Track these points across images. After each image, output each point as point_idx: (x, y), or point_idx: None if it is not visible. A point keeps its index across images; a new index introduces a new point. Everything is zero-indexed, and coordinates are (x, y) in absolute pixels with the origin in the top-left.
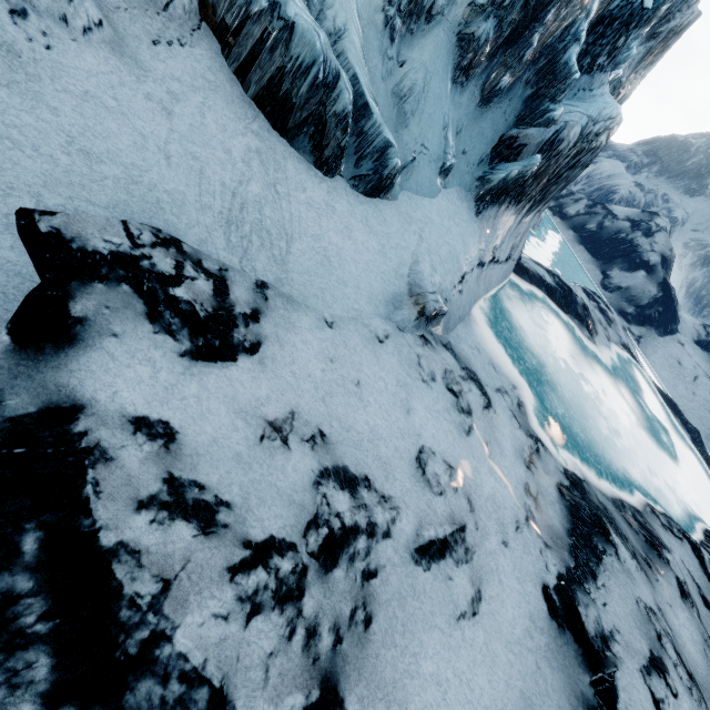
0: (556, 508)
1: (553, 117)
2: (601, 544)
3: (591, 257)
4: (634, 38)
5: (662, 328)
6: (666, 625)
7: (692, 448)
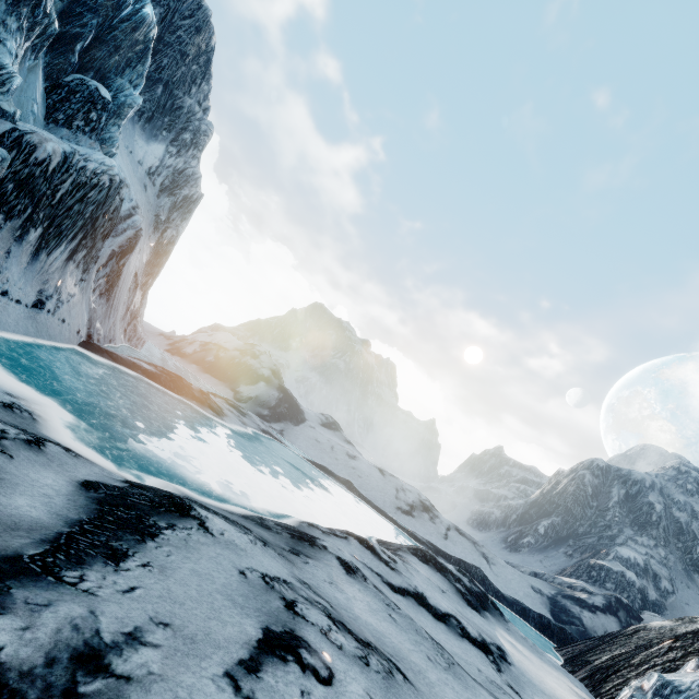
0: (55, 501)
1: None
2: (167, 520)
3: (219, 381)
4: (111, 124)
5: (295, 420)
6: (315, 596)
7: (351, 494)
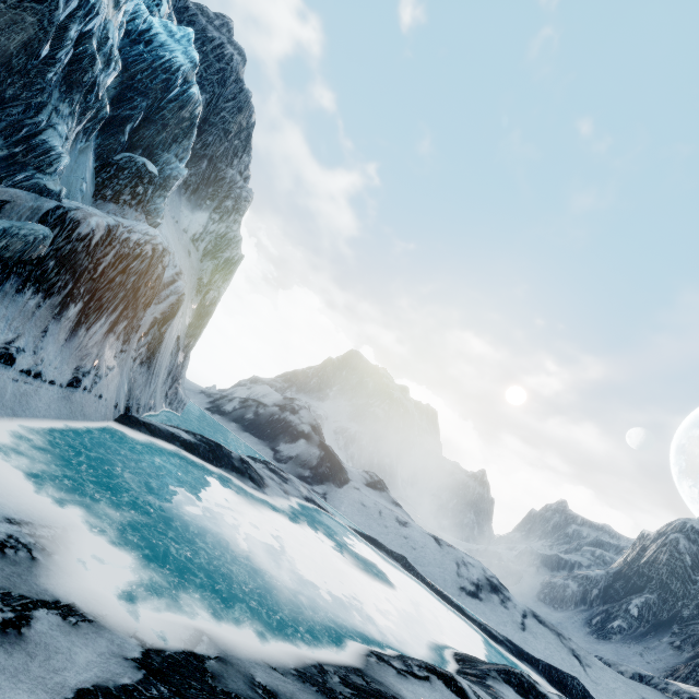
0: None
1: (44, 183)
2: None
3: (259, 440)
4: (156, 196)
5: (338, 480)
6: None
7: (408, 575)
